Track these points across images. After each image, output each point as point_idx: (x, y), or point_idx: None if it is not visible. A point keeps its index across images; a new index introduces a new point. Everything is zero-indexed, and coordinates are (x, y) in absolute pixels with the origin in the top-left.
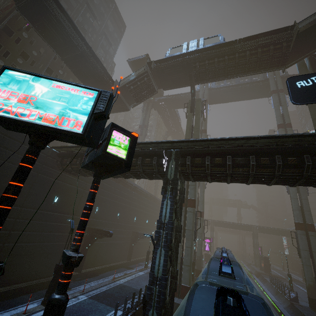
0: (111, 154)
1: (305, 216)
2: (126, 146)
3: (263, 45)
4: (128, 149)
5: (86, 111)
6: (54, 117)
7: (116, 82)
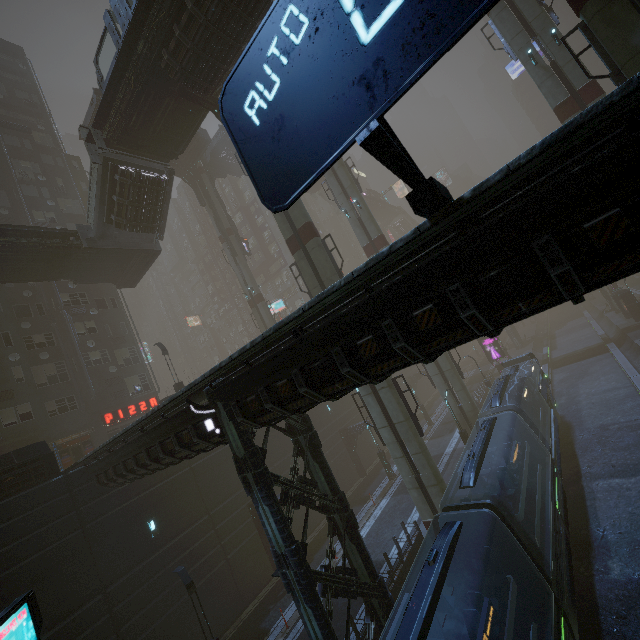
0: None
1: None
2: None
3: None
4: None
5: None
6: None
7: (80, 231)
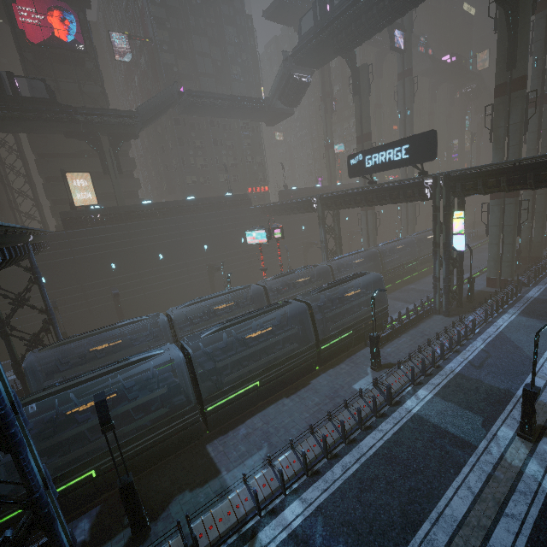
0: (276, 238)
1: None
2: (280, 233)
3: None
4: (281, 233)
5: (265, 237)
6: (260, 240)
7: (266, 101)
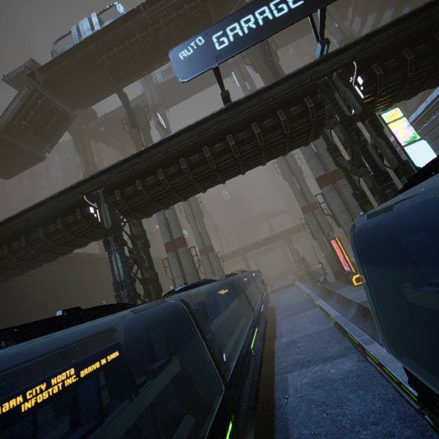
0: None
1: (307, 196)
2: None
3: (175, 6)
4: None
5: None
6: None
7: None
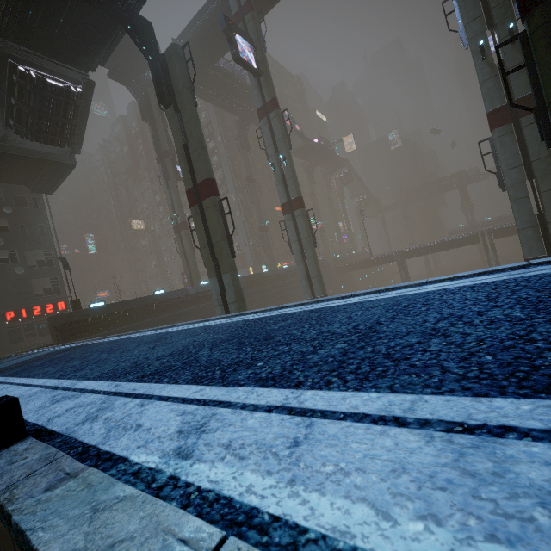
0: None
1: None
2: None
3: None
4: None
5: None
6: None
7: None
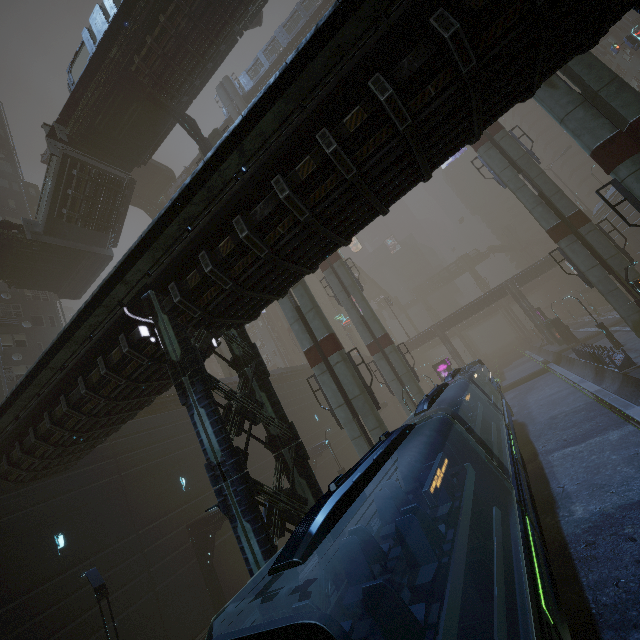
0: None
1: (557, 205)
2: None
3: None
4: None
5: None
6: None
7: (26, 224)
